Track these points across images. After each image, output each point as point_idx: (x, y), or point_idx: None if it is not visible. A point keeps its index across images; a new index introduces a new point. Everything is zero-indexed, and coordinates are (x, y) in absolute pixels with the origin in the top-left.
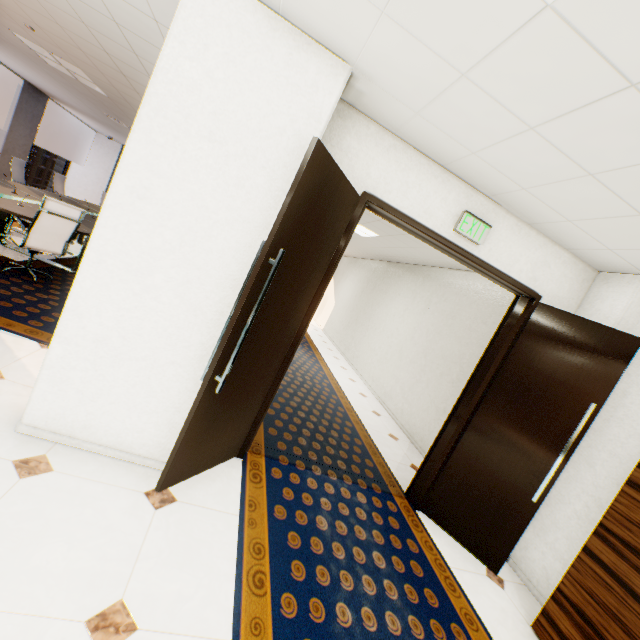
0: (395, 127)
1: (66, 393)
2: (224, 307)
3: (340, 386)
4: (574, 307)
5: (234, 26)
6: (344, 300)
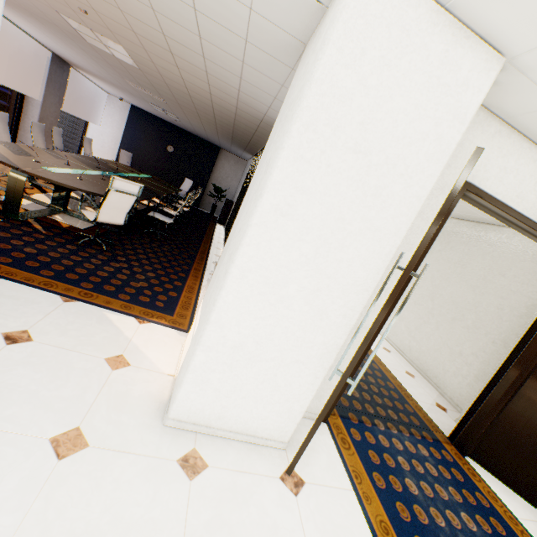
0: (511, 114)
1: (205, 392)
2: (347, 310)
3: None
4: None
5: (394, 24)
6: None
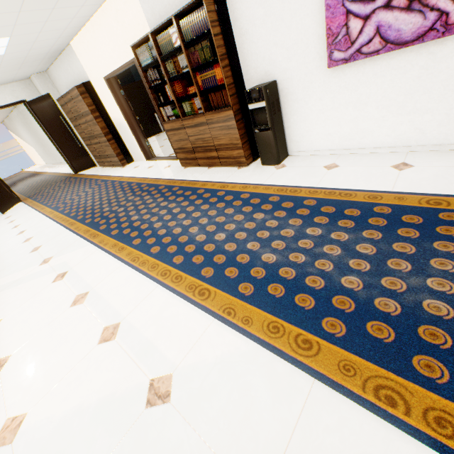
0: None
1: None
2: None
3: (55, 172)
4: (39, 93)
5: None
6: (32, 142)
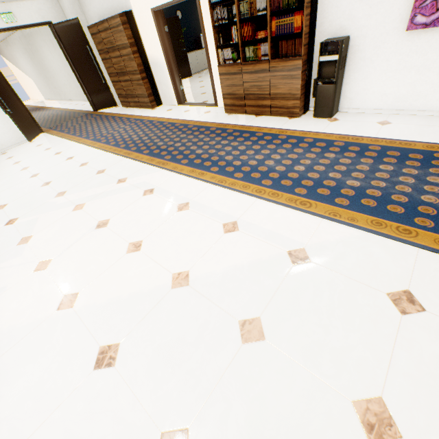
0: None
1: None
2: None
3: (66, 109)
4: (64, 16)
5: None
6: (32, 73)
